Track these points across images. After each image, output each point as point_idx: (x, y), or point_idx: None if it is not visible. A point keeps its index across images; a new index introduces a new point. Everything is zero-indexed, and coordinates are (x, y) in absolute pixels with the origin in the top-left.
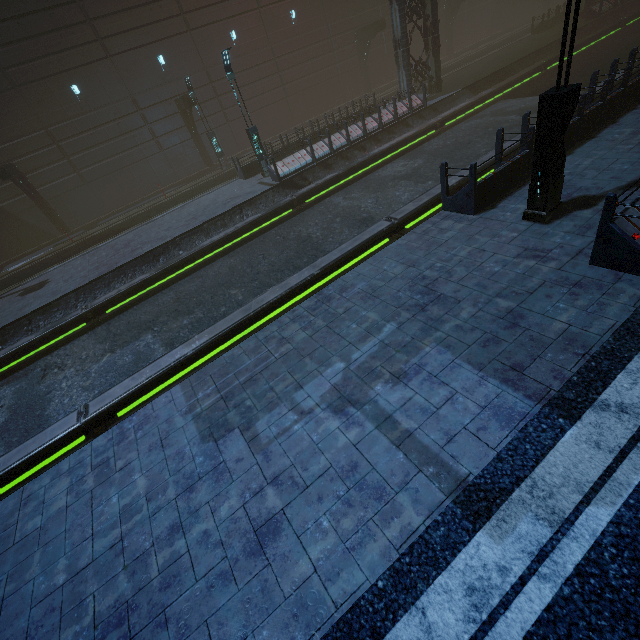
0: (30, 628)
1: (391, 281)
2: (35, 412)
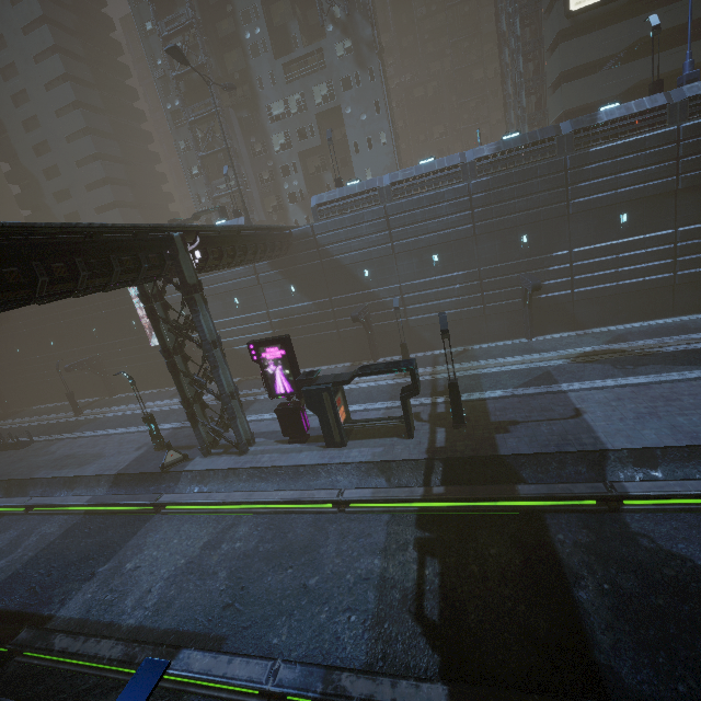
0: (96, 452)
1: (3, 469)
2: (5, 548)
